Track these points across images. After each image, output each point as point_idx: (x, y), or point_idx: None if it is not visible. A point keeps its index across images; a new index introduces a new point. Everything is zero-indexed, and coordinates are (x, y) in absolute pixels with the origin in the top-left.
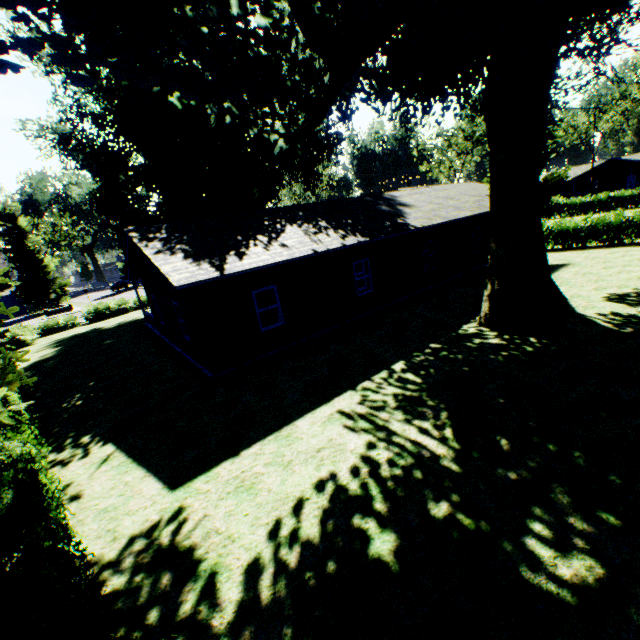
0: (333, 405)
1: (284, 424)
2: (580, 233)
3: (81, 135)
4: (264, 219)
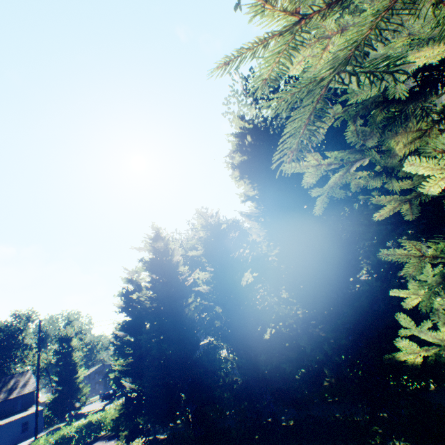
0: None
1: None
2: None
3: None
4: None
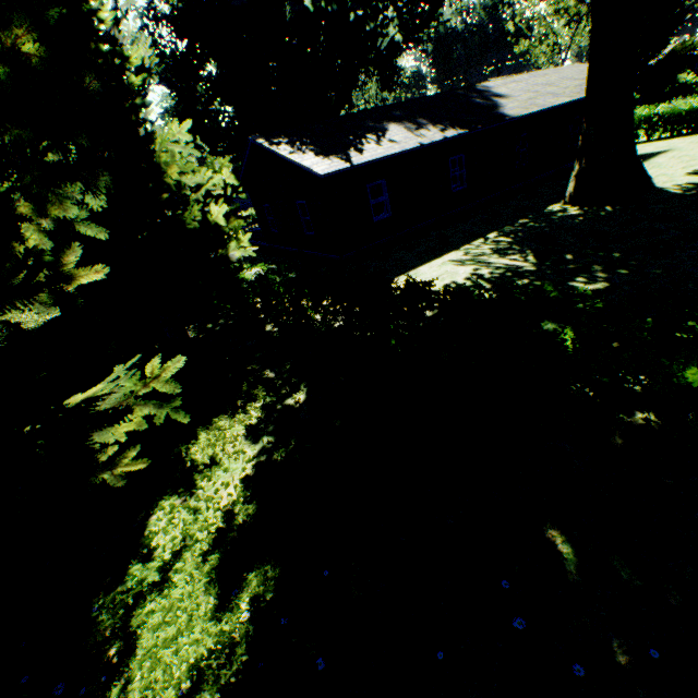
0: (444, 259)
1: (410, 270)
2: (693, 116)
3: (159, 44)
4: (365, 120)
